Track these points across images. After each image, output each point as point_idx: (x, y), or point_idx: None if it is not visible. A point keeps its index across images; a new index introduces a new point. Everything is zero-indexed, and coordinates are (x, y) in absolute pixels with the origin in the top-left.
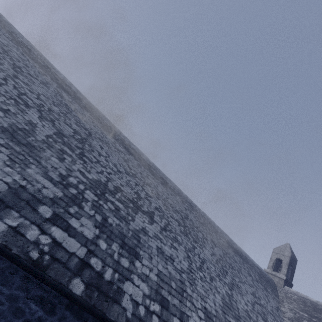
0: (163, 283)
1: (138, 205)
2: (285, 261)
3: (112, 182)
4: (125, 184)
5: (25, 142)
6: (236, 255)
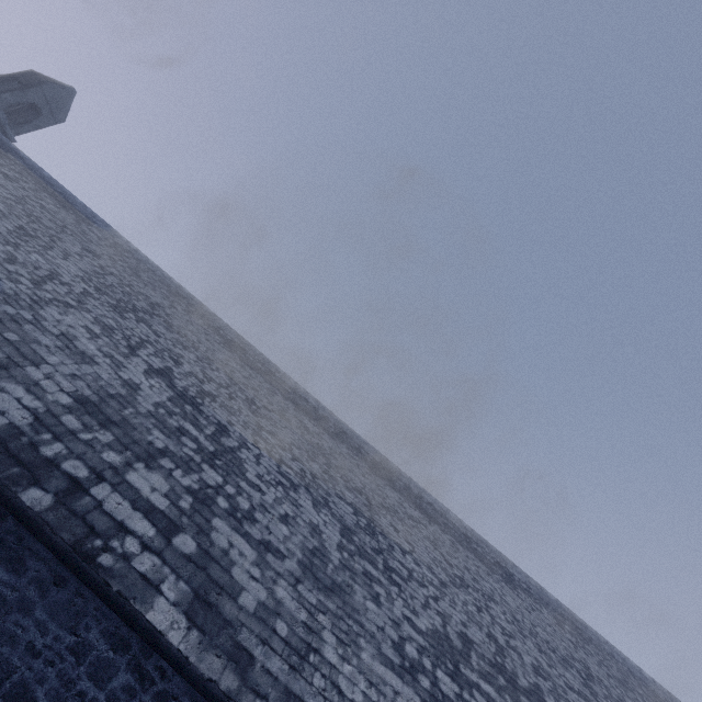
0: None
1: (508, 673)
2: None
3: (450, 623)
4: (465, 618)
5: (329, 581)
6: None
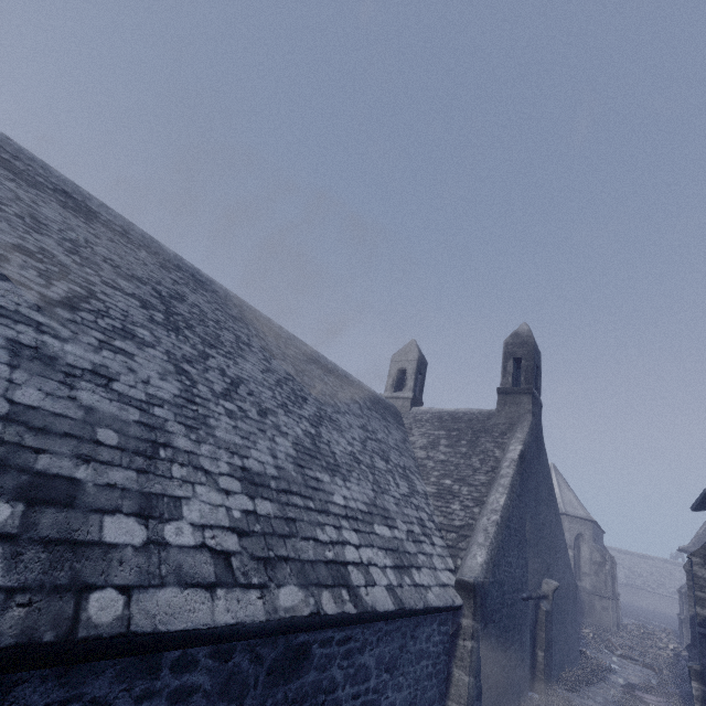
0: (48, 437)
1: None
2: (410, 370)
3: None
4: None
5: None
6: (327, 375)
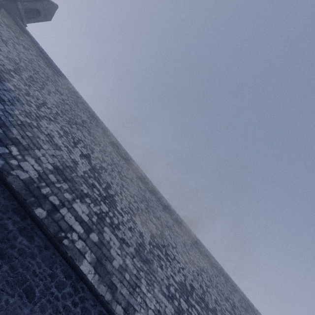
0: None
1: (206, 302)
2: None
3: (187, 279)
4: (192, 278)
5: (145, 257)
6: None
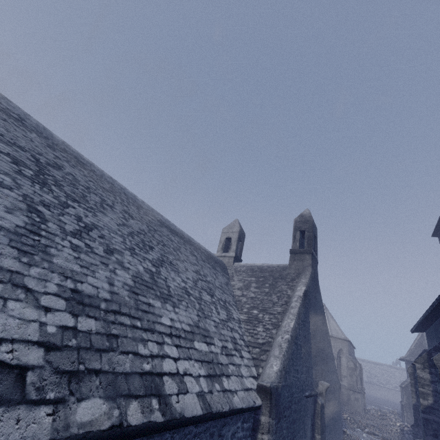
0: None
1: None
2: (234, 238)
3: None
4: None
5: None
6: (174, 236)
